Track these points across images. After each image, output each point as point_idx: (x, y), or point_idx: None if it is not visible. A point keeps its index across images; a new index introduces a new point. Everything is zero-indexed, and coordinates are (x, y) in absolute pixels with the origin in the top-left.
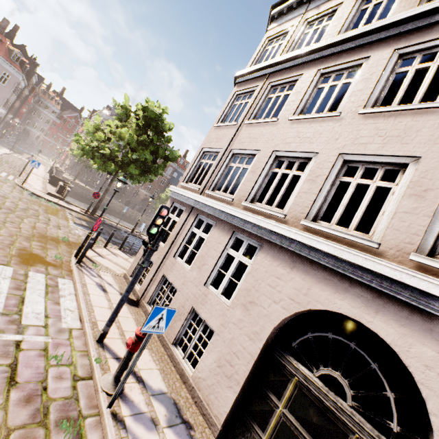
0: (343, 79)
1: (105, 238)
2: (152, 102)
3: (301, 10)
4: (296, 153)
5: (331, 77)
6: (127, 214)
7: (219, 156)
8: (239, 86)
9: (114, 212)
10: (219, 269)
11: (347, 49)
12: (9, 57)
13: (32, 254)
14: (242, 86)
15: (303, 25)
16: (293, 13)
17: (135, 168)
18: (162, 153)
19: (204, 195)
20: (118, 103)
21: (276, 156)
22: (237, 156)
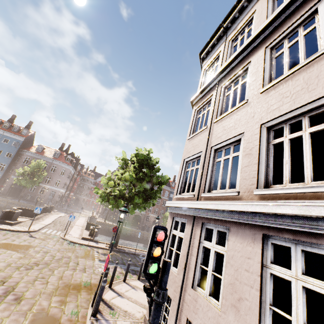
0: (301, 33)
1: (125, 268)
2: (140, 148)
3: (222, 40)
4: (296, 111)
5: (284, 42)
6: (144, 237)
7: (201, 158)
8: (196, 104)
9: (134, 239)
10: (271, 307)
11: (286, 16)
12: (65, 160)
13: (47, 316)
14: (199, 103)
15: (229, 44)
16: (216, 46)
17: (138, 198)
18: (156, 181)
19: (201, 199)
20: (119, 158)
21: (268, 128)
22: (220, 150)
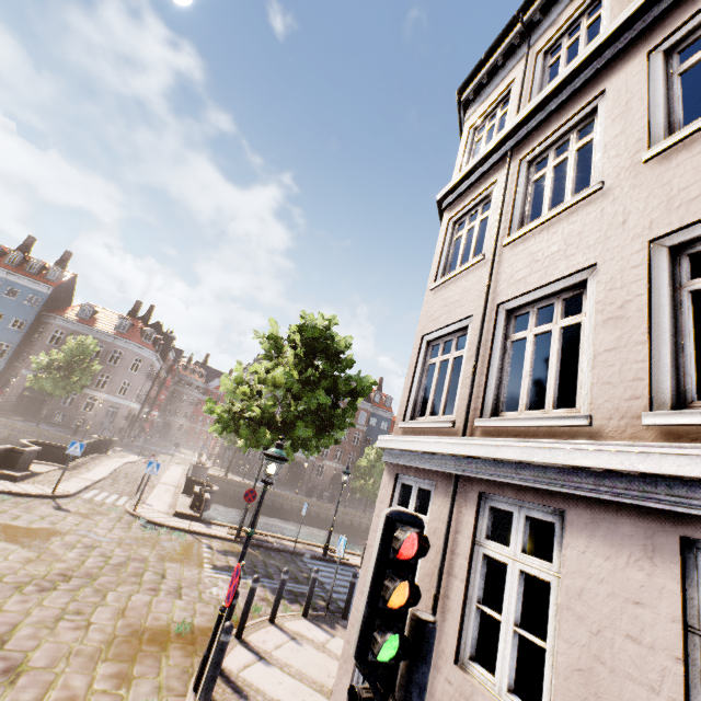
0: None
1: (274, 588)
2: (310, 314)
3: (517, 55)
4: None
5: None
6: (312, 512)
7: (471, 333)
8: (452, 208)
9: (291, 515)
10: None
11: None
12: (142, 339)
13: None
14: (458, 204)
15: (537, 62)
16: (502, 71)
17: (305, 426)
18: (345, 387)
19: (473, 434)
20: (262, 335)
21: (670, 250)
22: (522, 311)
